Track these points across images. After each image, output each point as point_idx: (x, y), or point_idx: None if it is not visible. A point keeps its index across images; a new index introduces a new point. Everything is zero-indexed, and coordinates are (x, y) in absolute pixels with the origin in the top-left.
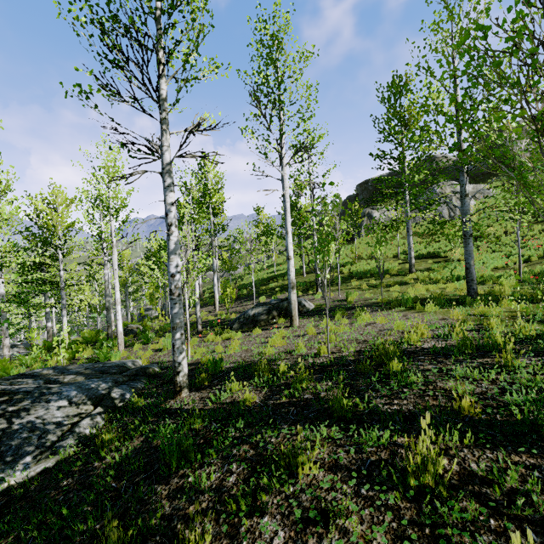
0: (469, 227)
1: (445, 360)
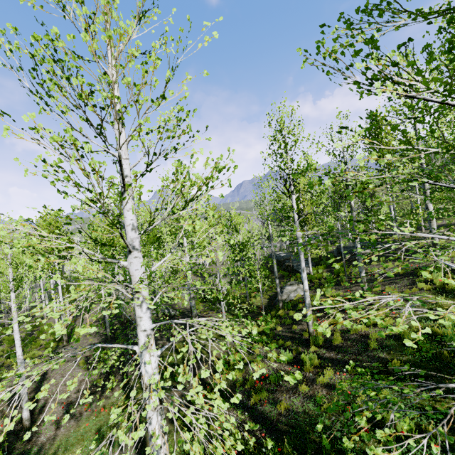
0: None
1: None
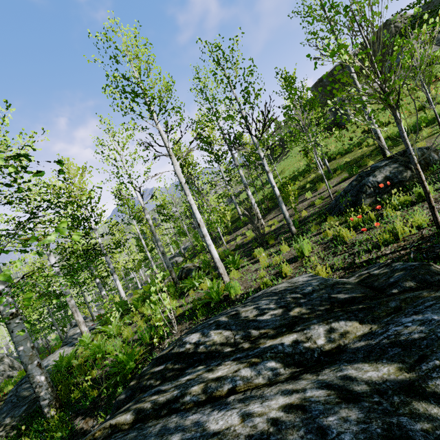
0: None
1: None
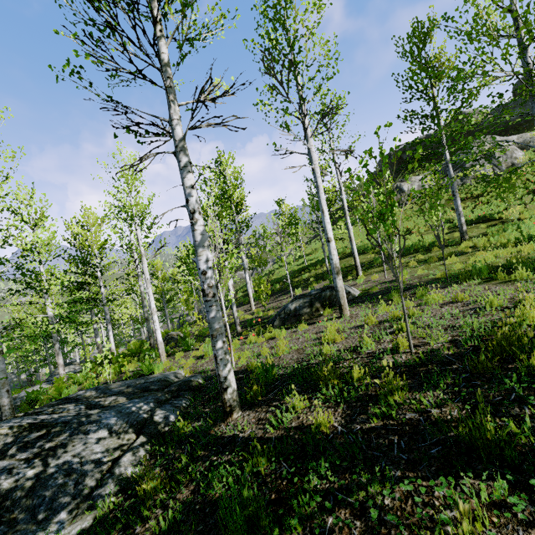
0: None
1: None
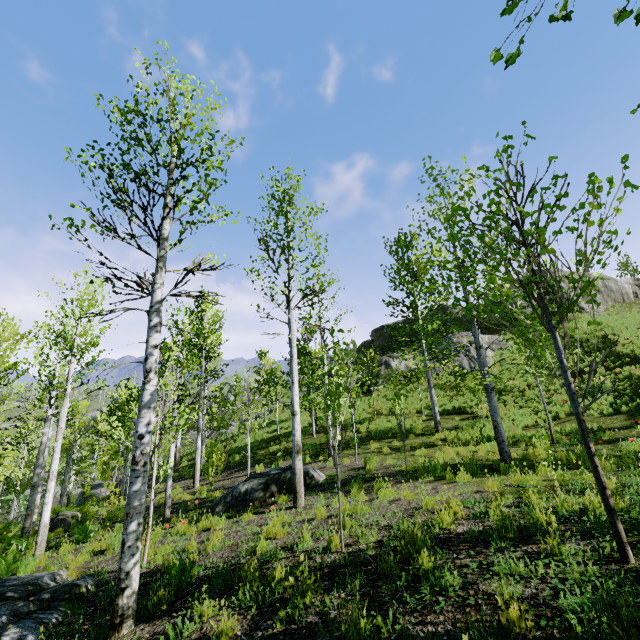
0: (489, 380)
1: (485, 550)
